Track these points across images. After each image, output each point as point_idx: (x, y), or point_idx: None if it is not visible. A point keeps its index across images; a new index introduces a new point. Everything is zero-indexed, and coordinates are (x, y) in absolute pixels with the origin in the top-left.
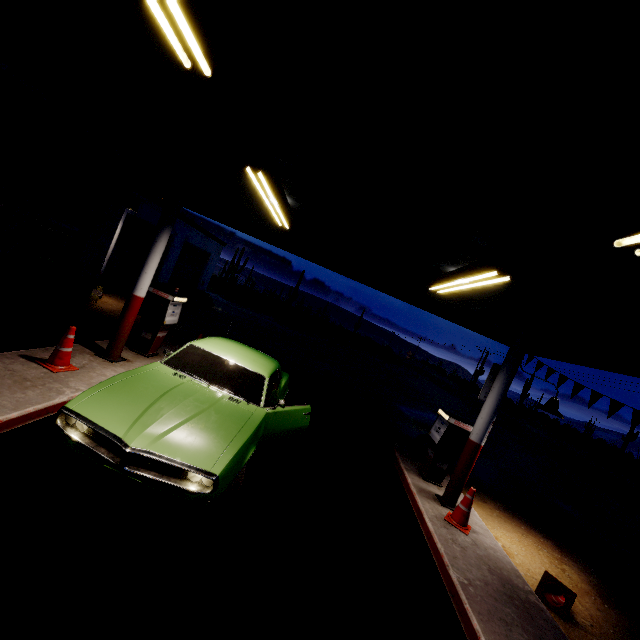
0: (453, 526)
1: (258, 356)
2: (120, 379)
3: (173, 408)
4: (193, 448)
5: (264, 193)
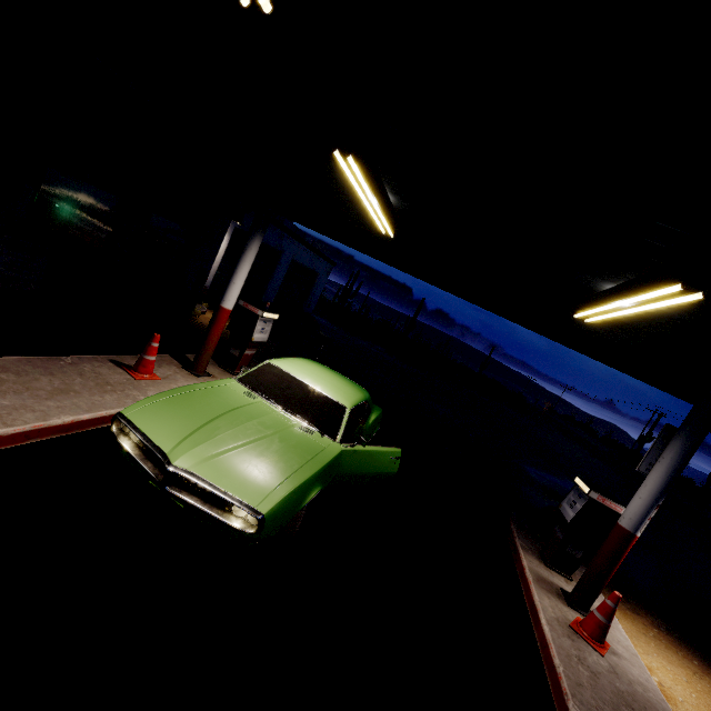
0: (582, 638)
1: (343, 383)
2: (184, 391)
3: (231, 429)
4: (242, 477)
5: (361, 189)
